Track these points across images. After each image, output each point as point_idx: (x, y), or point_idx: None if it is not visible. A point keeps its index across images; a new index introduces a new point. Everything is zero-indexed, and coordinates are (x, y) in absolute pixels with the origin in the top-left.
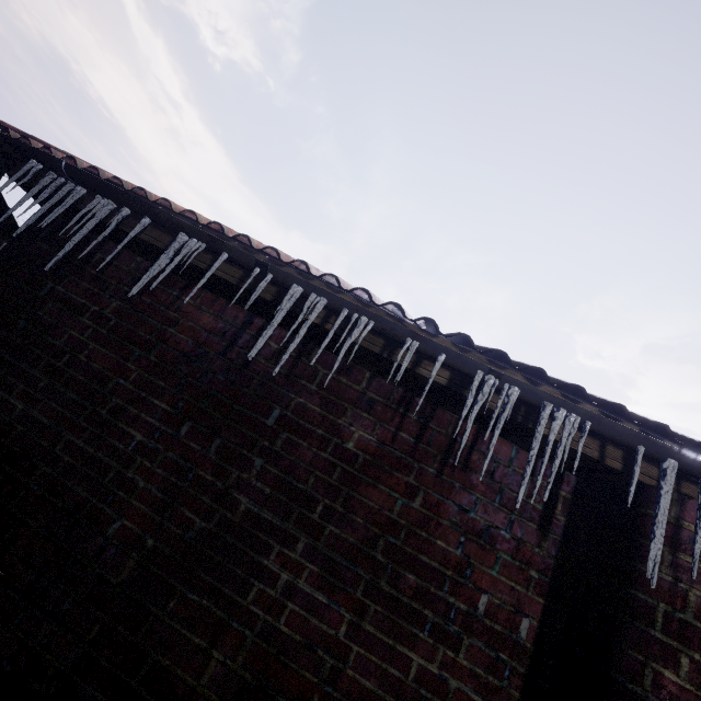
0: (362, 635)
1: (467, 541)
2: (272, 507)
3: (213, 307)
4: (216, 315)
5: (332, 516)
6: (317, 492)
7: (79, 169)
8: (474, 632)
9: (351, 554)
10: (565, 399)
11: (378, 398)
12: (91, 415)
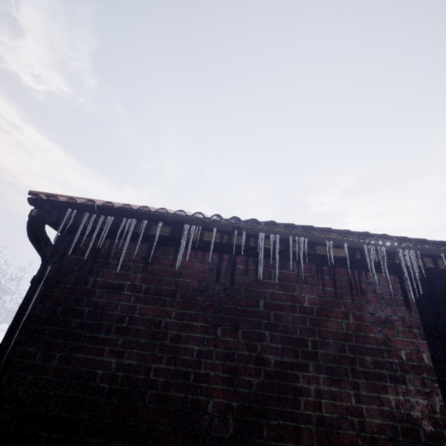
0: (363, 398)
1: (381, 328)
2: (286, 354)
3: (197, 257)
4: (201, 262)
5: (317, 345)
6: (303, 336)
7: (107, 206)
8: (407, 371)
9: (336, 360)
10: (397, 243)
11: (306, 274)
12: (161, 347)
